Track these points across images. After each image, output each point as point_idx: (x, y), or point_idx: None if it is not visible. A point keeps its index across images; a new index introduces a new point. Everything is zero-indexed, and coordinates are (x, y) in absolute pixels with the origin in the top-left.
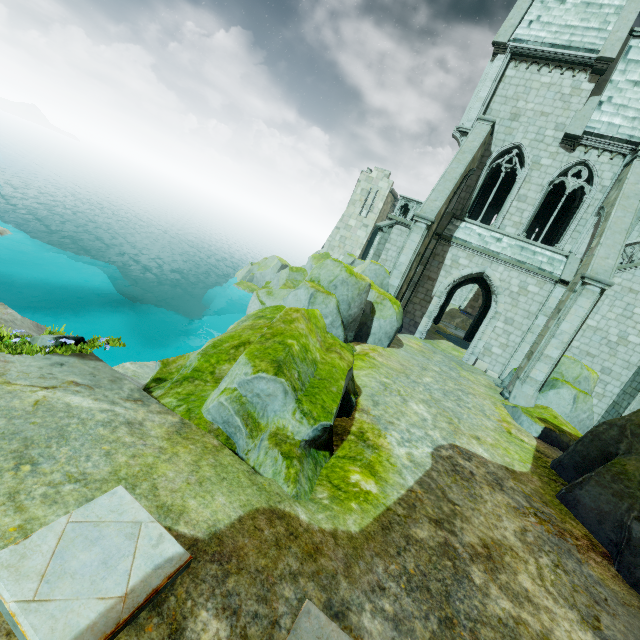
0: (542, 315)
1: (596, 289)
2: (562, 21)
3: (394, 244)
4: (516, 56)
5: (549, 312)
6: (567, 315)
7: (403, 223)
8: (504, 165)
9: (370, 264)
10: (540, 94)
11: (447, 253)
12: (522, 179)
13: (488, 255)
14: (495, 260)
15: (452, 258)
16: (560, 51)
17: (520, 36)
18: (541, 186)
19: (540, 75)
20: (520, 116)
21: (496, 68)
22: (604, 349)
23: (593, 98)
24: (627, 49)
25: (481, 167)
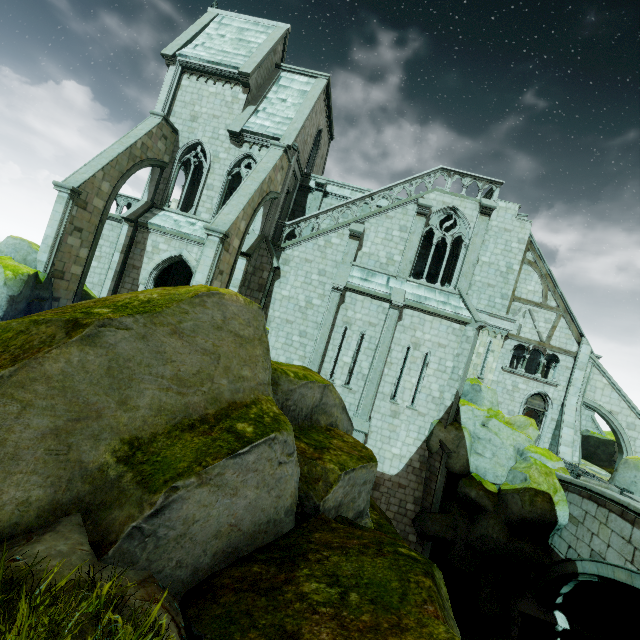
0: (232, 287)
1: (216, 239)
2: (220, 48)
3: (107, 240)
4: (187, 70)
5: (237, 283)
6: (199, 266)
7: (112, 217)
8: (192, 159)
9: (7, 238)
10: (210, 101)
11: (147, 240)
12: (207, 170)
13: (182, 237)
14: (190, 242)
15: (153, 244)
16: (215, 67)
17: (184, 53)
18: (223, 176)
19: (208, 86)
20: (198, 118)
21: (170, 77)
22: (298, 315)
23: (251, 107)
24: (279, 78)
25: (173, 161)
